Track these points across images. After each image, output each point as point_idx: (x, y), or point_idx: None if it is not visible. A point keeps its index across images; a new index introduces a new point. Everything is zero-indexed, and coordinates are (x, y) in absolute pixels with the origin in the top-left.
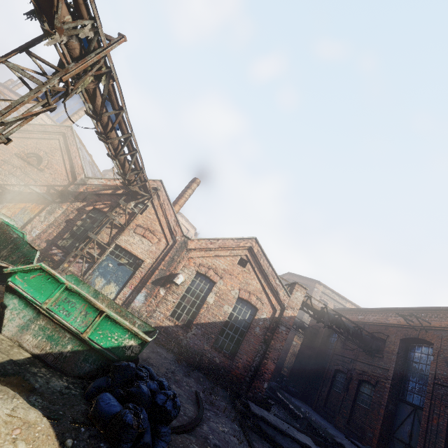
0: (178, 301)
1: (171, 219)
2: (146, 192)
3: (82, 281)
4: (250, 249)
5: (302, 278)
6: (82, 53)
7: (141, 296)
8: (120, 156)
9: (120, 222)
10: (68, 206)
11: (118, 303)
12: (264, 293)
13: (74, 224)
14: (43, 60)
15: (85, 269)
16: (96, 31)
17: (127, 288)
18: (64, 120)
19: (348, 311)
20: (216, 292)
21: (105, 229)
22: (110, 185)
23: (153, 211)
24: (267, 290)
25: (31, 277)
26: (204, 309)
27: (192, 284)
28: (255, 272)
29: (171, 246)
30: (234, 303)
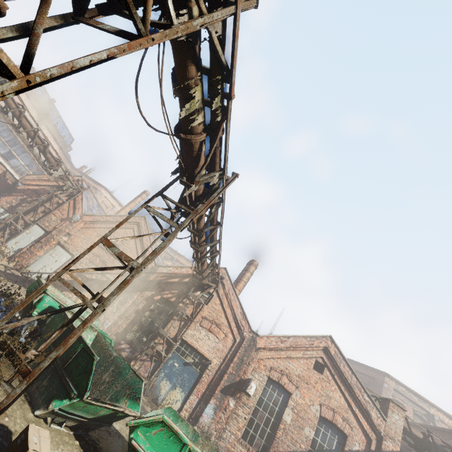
0: (249, 416)
1: (237, 311)
2: (213, 282)
3: (180, 417)
4: (325, 350)
5: (364, 368)
6: (203, 191)
7: (210, 408)
8: (203, 258)
9: (188, 315)
10: (138, 295)
11: (184, 416)
12: (350, 412)
13: (143, 315)
14: (176, 203)
15: (151, 369)
16: (221, 177)
17: (194, 396)
18: (129, 202)
19: (451, 433)
20: (293, 408)
21: (171, 321)
22: (178, 273)
23: (218, 301)
24: (354, 407)
25: (153, 433)
26: (281, 431)
27: (263, 394)
28: (335, 381)
29: (239, 344)
30: (316, 424)
